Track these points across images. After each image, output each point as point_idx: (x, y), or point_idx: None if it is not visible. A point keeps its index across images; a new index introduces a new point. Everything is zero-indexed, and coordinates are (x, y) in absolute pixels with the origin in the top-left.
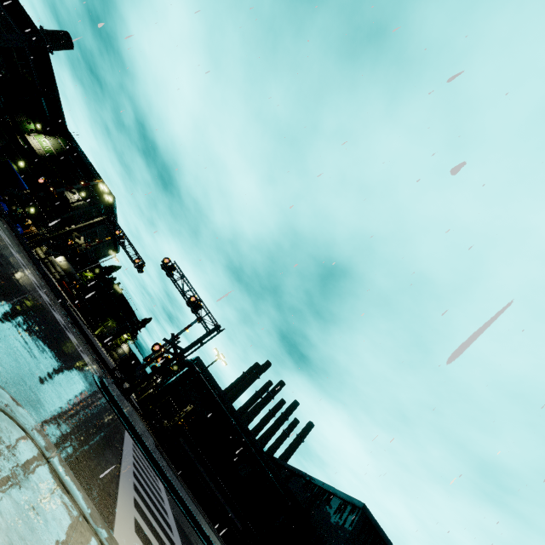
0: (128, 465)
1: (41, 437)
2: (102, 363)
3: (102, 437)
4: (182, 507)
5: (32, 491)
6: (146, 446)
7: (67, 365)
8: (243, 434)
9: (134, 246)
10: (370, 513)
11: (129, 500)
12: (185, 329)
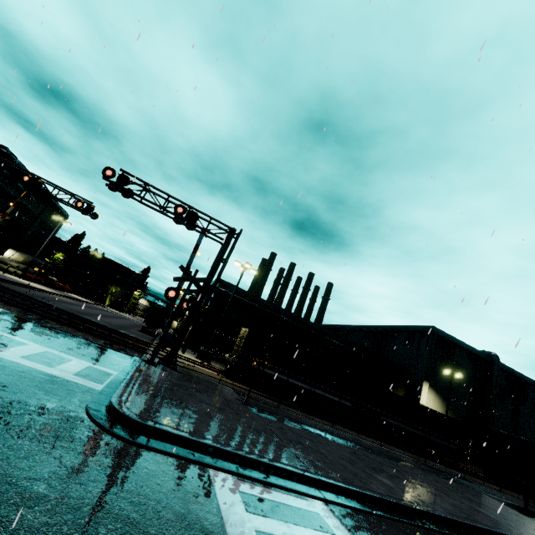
0: None
1: None
2: (116, 343)
3: None
4: (359, 501)
5: None
6: (258, 462)
7: None
8: (297, 324)
9: (62, 188)
10: (440, 330)
11: None
12: (194, 254)
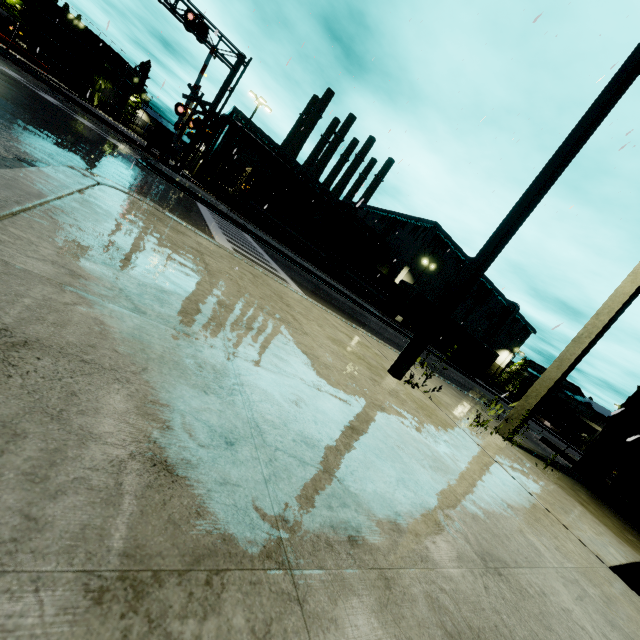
0: (212, 223)
1: (149, 202)
2: (133, 143)
3: (181, 207)
4: (269, 247)
5: (167, 223)
6: (221, 211)
7: (111, 155)
8: (312, 186)
9: None
10: (441, 228)
11: (223, 239)
12: (201, 75)
